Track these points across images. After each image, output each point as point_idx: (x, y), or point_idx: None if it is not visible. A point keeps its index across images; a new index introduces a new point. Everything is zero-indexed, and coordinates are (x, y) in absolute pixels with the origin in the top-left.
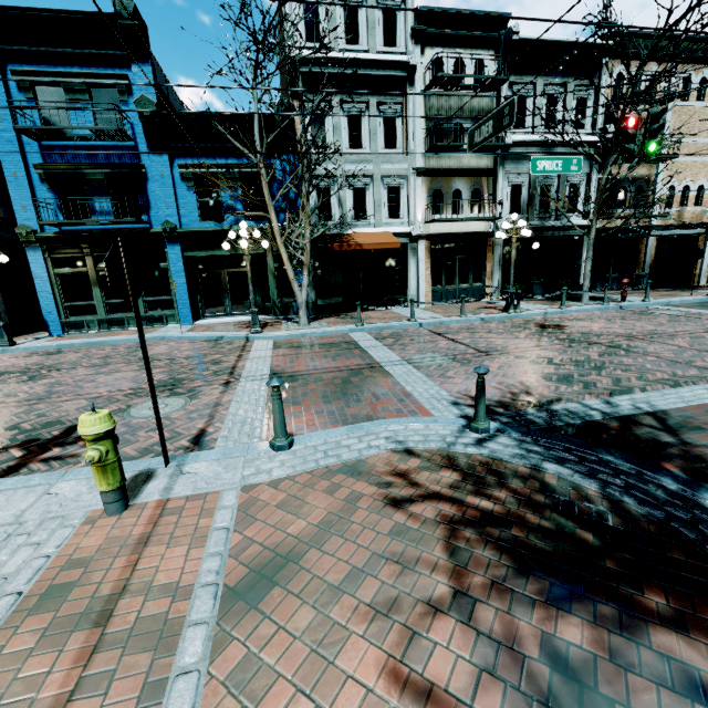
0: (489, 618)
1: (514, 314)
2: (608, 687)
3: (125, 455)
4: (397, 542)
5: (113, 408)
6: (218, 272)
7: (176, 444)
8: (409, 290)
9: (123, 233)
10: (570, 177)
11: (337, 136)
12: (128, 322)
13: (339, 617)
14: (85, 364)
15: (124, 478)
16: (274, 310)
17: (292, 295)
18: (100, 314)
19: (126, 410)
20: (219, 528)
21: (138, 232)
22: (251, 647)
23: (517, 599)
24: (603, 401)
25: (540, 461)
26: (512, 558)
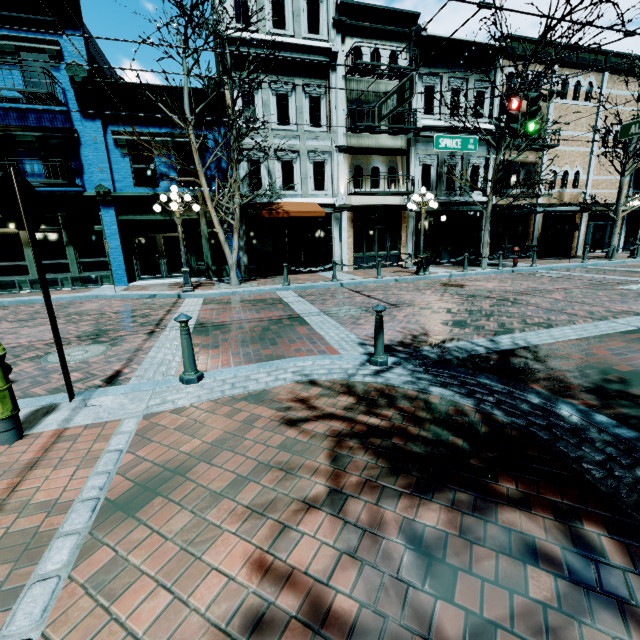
0: (358, 510)
1: (424, 276)
2: (456, 558)
3: (33, 394)
4: (285, 453)
5: (30, 355)
6: (153, 236)
7: (88, 383)
8: (334, 256)
9: (55, 196)
10: (471, 160)
11: (267, 113)
12: (62, 283)
13: (215, 519)
14: (11, 319)
15: (17, 408)
16: (208, 272)
17: (225, 259)
18: (32, 275)
19: (44, 357)
20: (112, 450)
21: (71, 195)
22: (121, 552)
23: (386, 493)
24: (488, 339)
25: (427, 386)
26: (389, 461)
